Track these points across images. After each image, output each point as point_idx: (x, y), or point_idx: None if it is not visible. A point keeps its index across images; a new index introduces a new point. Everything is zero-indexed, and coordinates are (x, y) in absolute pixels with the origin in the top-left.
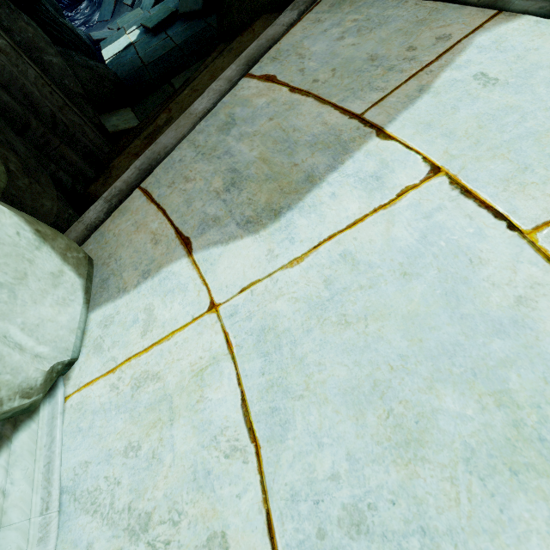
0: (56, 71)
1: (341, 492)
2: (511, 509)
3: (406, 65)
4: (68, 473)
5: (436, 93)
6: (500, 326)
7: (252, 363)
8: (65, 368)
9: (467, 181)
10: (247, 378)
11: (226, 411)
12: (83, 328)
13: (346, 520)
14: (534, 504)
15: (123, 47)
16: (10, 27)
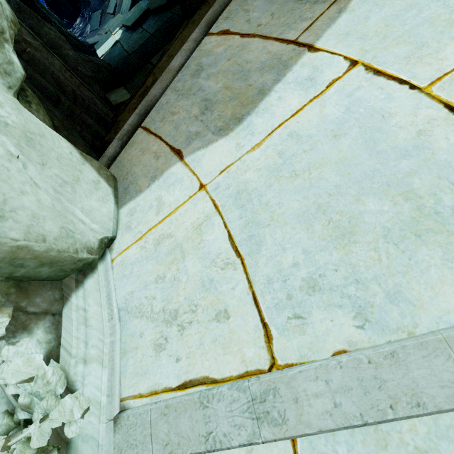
0: (72, 61)
1: (300, 272)
2: (417, 256)
3: None
4: (121, 300)
5: (351, 10)
6: (406, 152)
7: (233, 214)
8: (109, 242)
9: (378, 65)
10: (230, 223)
11: (219, 244)
12: (117, 219)
13: (305, 286)
14: (432, 250)
15: (111, 45)
16: (40, 32)
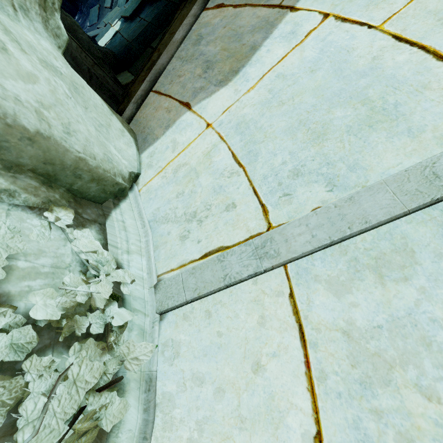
0: (85, 44)
1: (288, 167)
2: (369, 140)
3: None
4: (150, 215)
5: None
6: (364, 73)
7: (235, 139)
8: (135, 178)
9: (345, 14)
10: (233, 146)
11: (225, 162)
12: (139, 161)
13: (291, 175)
14: (380, 134)
15: (112, 36)
16: None
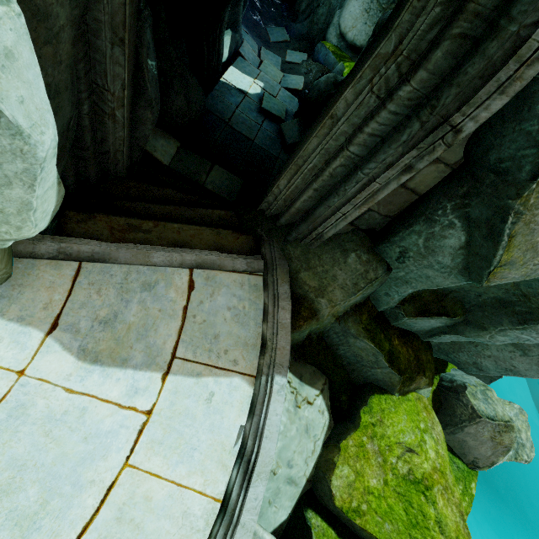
0: (140, 134)
1: None
2: (1, 532)
3: (214, 357)
4: None
5: (198, 382)
6: (77, 483)
7: (1, 414)
8: None
9: (147, 428)
10: None
11: None
12: None
13: None
14: (8, 535)
15: (240, 87)
16: (139, 110)
